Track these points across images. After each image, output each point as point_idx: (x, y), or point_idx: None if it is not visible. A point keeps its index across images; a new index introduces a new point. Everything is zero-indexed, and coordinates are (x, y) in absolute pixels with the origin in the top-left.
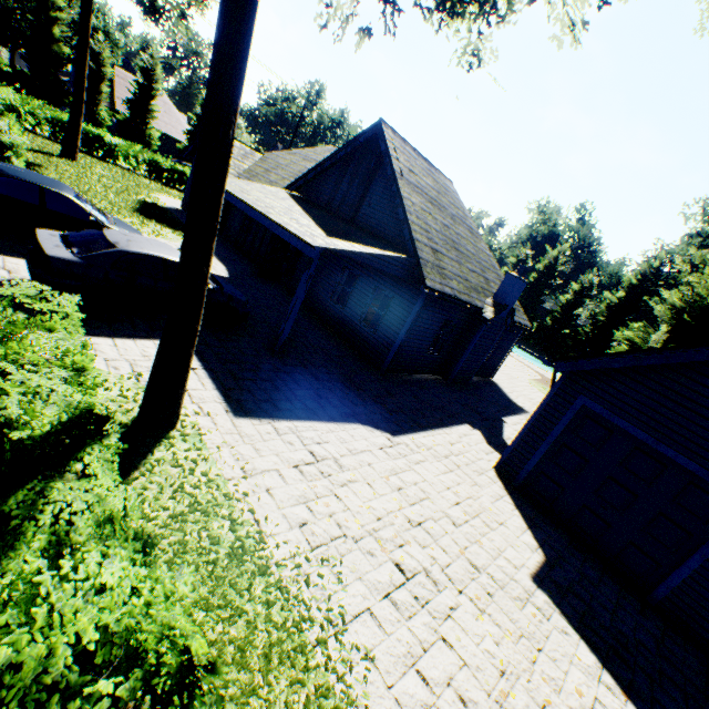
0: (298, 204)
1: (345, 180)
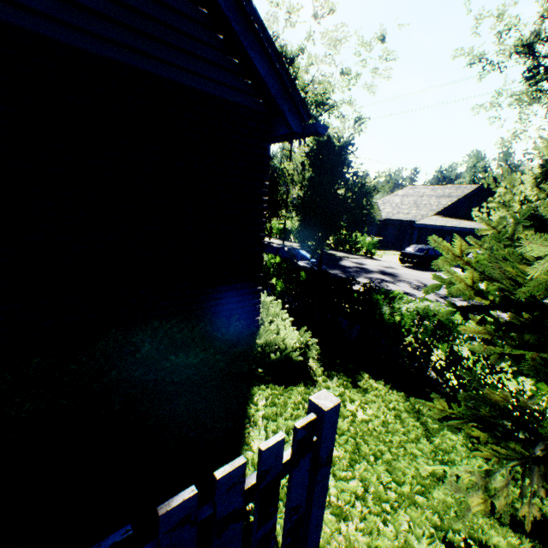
0: (463, 220)
1: (473, 203)
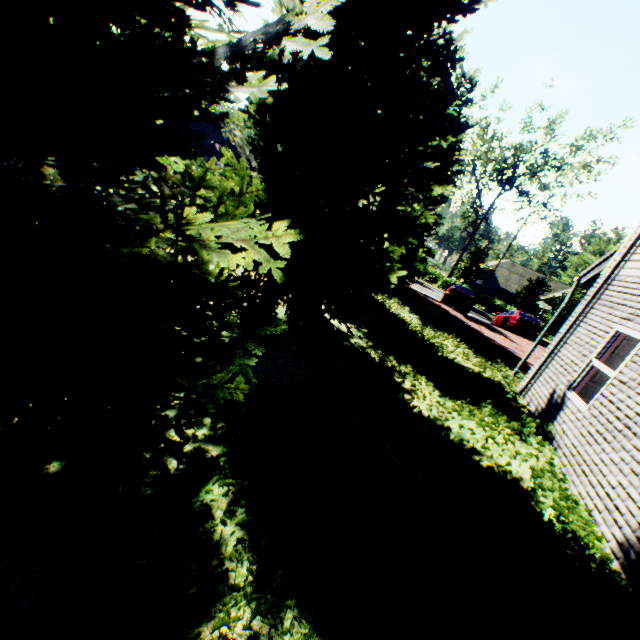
0: None
1: None
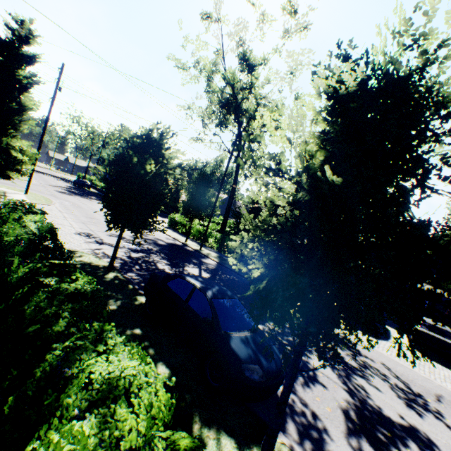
0: None
1: None
